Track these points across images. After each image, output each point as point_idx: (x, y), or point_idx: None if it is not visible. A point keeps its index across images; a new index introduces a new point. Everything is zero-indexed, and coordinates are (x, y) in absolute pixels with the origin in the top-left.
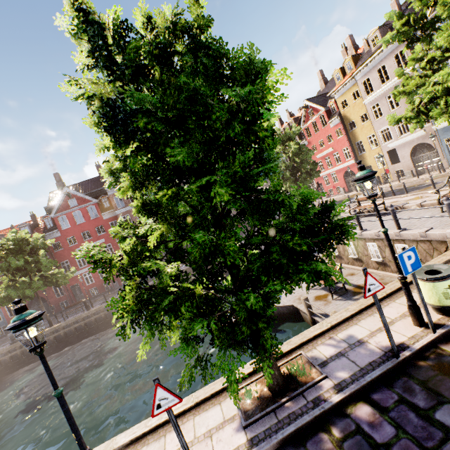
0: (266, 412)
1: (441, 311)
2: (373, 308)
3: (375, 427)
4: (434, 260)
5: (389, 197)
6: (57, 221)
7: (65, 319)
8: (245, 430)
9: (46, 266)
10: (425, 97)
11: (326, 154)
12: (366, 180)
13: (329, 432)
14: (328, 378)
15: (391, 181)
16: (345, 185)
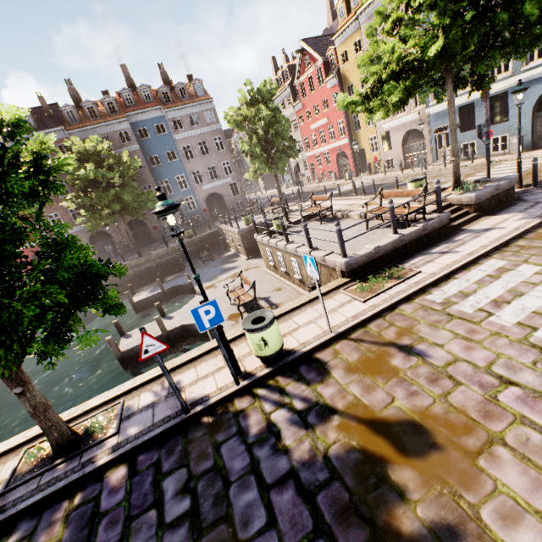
0: (31, 477)
1: (261, 360)
2: None
3: (112, 493)
4: (314, 292)
5: (352, 198)
6: None
7: None
8: (0, 498)
9: None
10: (370, 79)
11: (321, 125)
12: (162, 215)
13: (73, 498)
14: (118, 435)
15: (378, 173)
16: (337, 170)
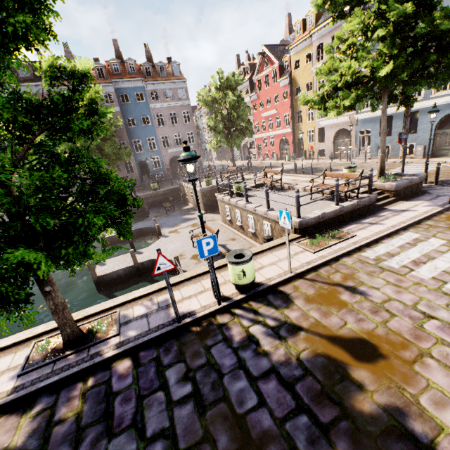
0: (46, 363)
1: (237, 288)
2: (202, 277)
3: (121, 378)
4: (273, 242)
5: (295, 175)
6: None
7: None
8: (18, 378)
9: None
10: (329, 85)
11: (270, 115)
12: (186, 163)
13: (86, 381)
14: (119, 336)
15: (312, 159)
16: (279, 152)
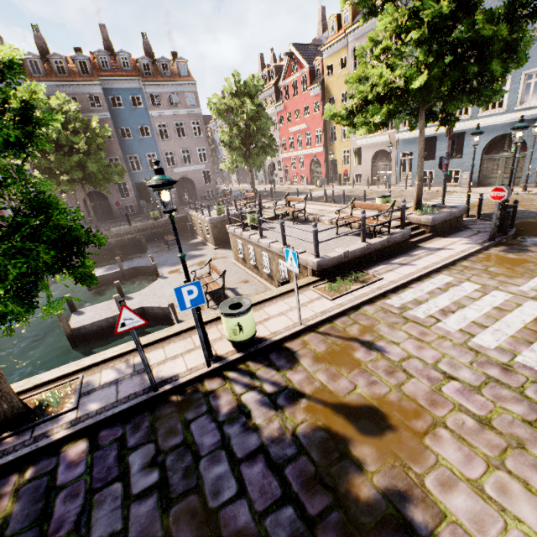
0: None
1: (233, 345)
2: (194, 331)
3: (71, 467)
4: (286, 286)
5: (323, 204)
6: None
7: None
8: None
9: None
10: (358, 96)
11: (299, 130)
12: (157, 189)
13: (23, 473)
14: (77, 410)
15: (347, 184)
16: (309, 176)
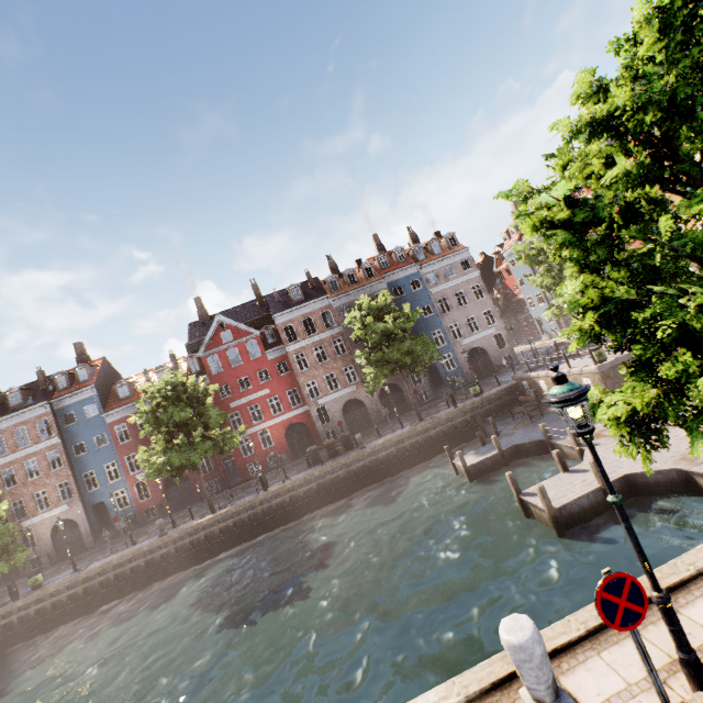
0: None
1: None
2: None
3: None
4: None
5: None
6: (205, 363)
7: (229, 504)
8: None
9: (215, 421)
10: None
11: None
12: None
13: None
14: None
15: None
16: None
